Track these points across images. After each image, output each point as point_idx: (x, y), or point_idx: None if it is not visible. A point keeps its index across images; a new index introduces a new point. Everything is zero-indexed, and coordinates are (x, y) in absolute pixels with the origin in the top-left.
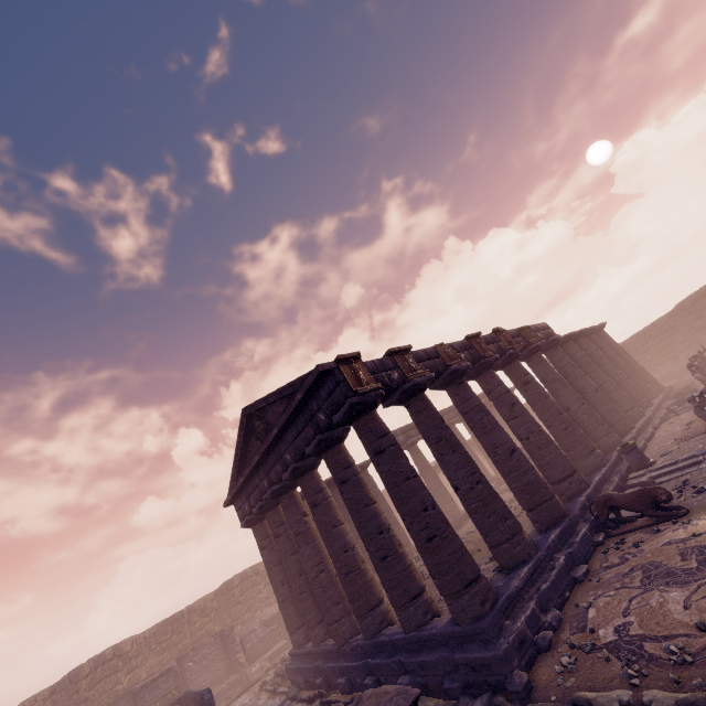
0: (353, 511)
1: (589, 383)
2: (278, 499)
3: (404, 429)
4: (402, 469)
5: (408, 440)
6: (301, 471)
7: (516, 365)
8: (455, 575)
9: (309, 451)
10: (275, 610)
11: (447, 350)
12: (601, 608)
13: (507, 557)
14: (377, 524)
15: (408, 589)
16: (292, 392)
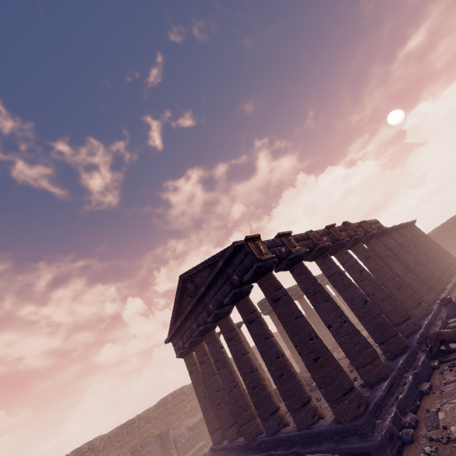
0: (258, 342)
1: (410, 258)
2: (203, 336)
3: None
4: (293, 311)
5: None
6: (220, 316)
7: (360, 246)
8: (336, 385)
9: (226, 301)
10: (195, 420)
11: (315, 234)
12: (448, 411)
13: (370, 375)
14: (275, 351)
15: (300, 398)
16: (215, 262)
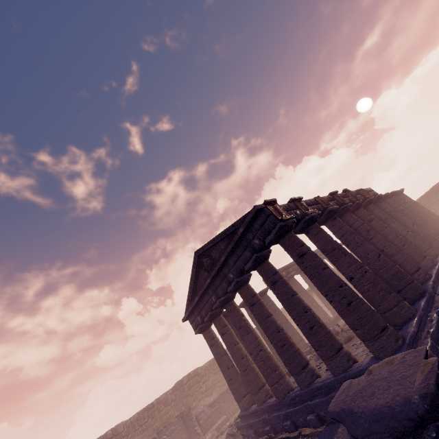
0: (284, 300)
1: (407, 220)
2: (223, 307)
3: (284, 268)
4: (319, 263)
5: (288, 274)
6: (240, 284)
7: (362, 210)
8: (372, 324)
9: (248, 266)
10: (212, 399)
11: (322, 199)
12: None
13: (397, 317)
14: (302, 306)
15: (333, 345)
16: (232, 231)
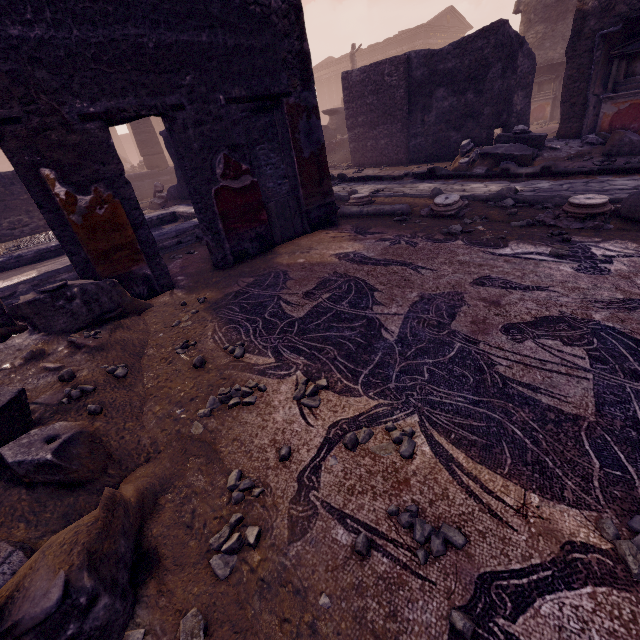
0: None
1: None
2: None
3: None
4: None
5: None
6: None
7: None
8: None
9: None
10: None
11: None
12: None
13: None
14: None
15: None
16: None
